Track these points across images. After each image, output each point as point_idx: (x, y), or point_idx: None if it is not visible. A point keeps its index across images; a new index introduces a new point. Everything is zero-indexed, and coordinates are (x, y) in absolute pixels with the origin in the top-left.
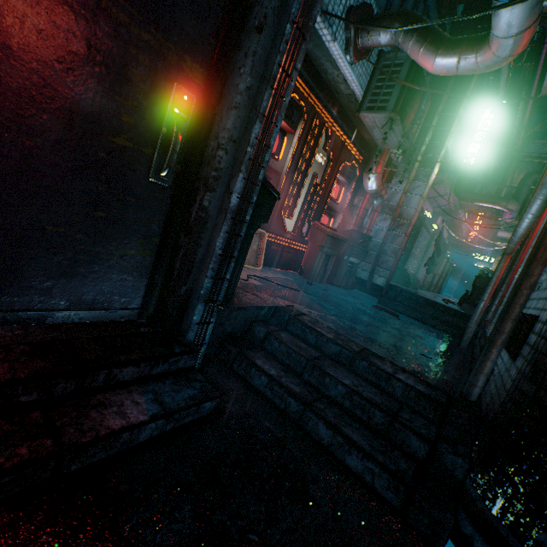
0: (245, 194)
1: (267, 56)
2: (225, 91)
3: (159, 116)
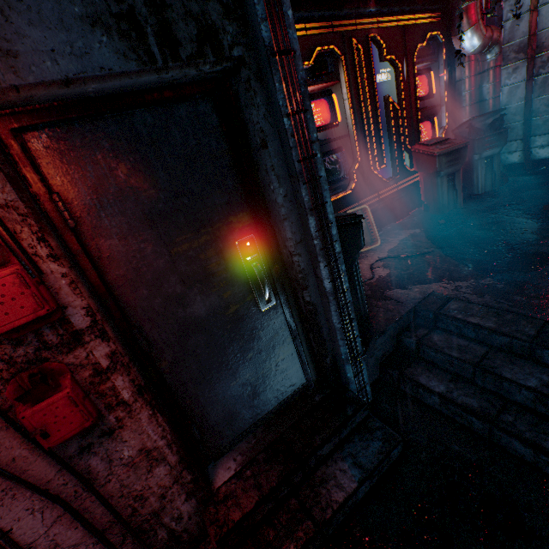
0: (333, 276)
1: (282, 155)
2: (268, 205)
3: (241, 272)
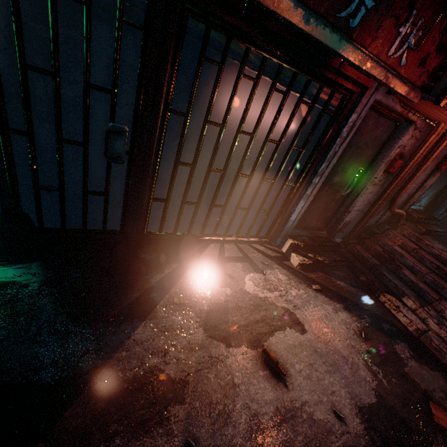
0: None
1: None
2: None
3: None
